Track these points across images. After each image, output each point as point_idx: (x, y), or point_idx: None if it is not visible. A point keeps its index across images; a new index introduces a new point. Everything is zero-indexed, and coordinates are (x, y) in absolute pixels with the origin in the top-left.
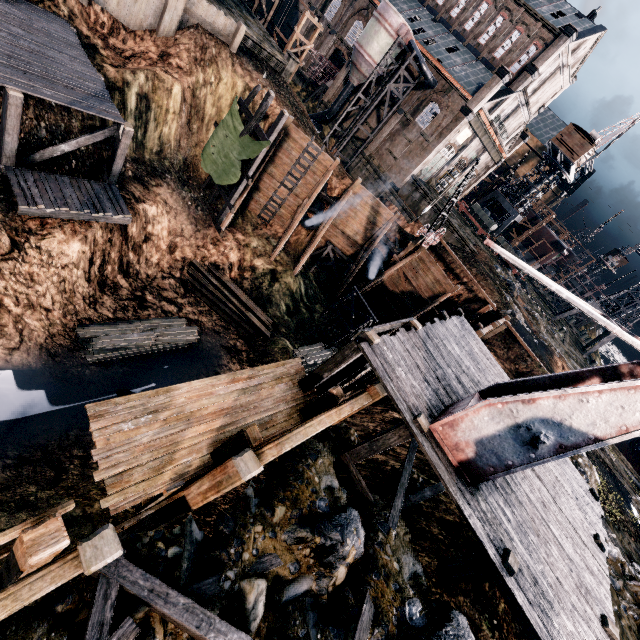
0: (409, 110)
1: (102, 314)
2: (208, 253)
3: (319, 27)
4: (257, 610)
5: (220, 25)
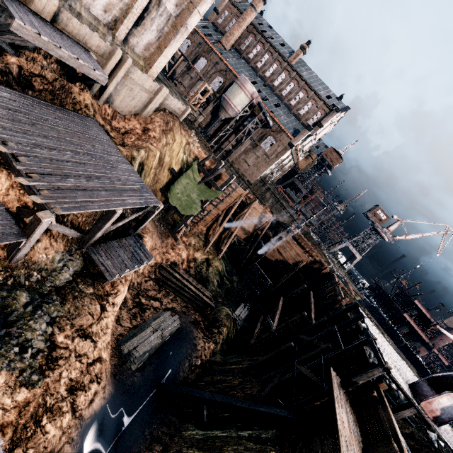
0: (256, 138)
1: (125, 327)
2: (170, 256)
3: (211, 91)
4: None
5: (176, 108)
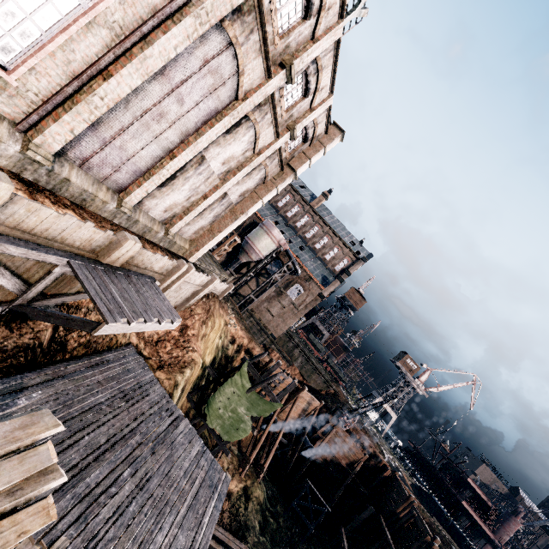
0: (282, 285)
1: None
2: None
3: (238, 241)
4: None
5: (219, 288)
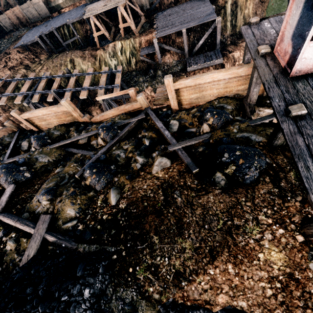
0: None
1: None
2: None
3: None
4: (172, 127)
5: None
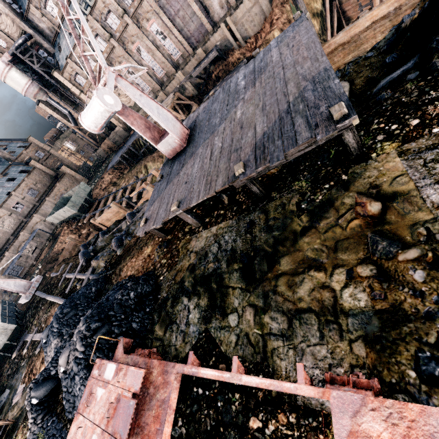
0: None
1: None
2: None
3: None
4: None
5: None
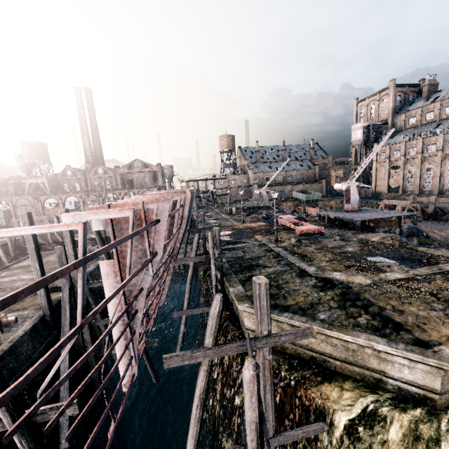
0: None
1: None
2: None
3: None
4: None
5: None
